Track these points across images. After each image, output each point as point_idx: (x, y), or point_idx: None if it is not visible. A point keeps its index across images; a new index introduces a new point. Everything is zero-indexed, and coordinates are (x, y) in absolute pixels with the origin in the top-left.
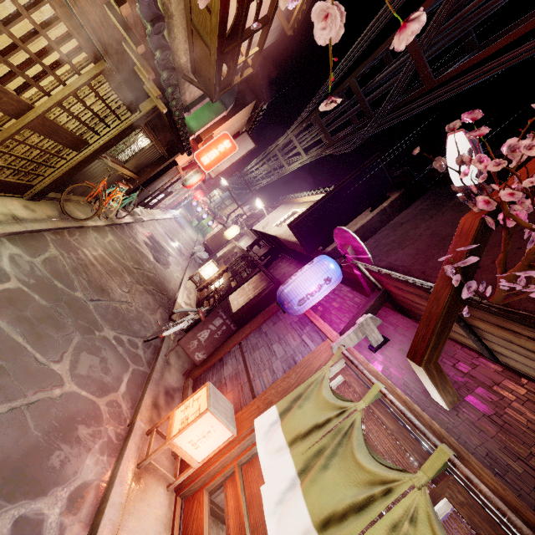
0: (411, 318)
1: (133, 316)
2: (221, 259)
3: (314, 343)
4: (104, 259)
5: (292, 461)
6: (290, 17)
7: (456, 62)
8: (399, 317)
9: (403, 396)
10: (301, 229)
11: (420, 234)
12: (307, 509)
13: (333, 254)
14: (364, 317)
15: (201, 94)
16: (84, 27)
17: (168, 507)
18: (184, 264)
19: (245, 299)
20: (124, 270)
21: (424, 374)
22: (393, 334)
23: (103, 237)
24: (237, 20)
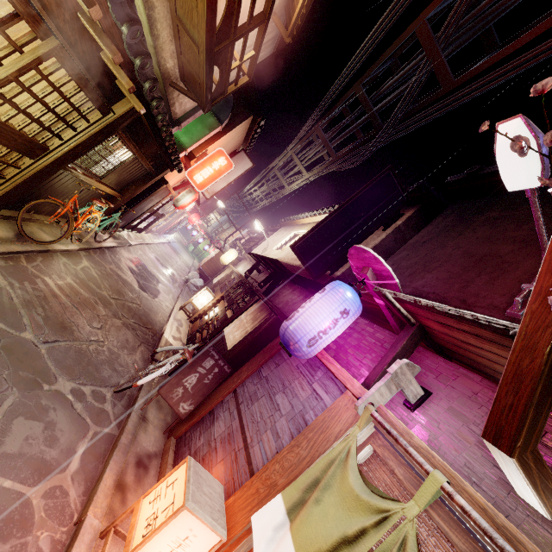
0: (452, 359)
1: (103, 358)
2: (217, 286)
3: (330, 396)
4: (72, 289)
5: None
6: (288, 24)
7: (474, 64)
8: (439, 360)
9: (478, 498)
10: (306, 251)
11: (450, 254)
12: None
13: (343, 279)
14: (398, 363)
15: (192, 107)
16: None
17: None
18: (176, 292)
19: (242, 333)
20: (98, 301)
21: (516, 468)
22: (435, 385)
23: (75, 263)
24: (229, 11)
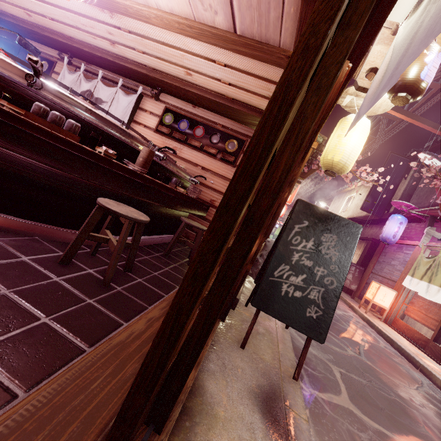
0: None
1: None
2: None
3: (411, 251)
4: None
5: (424, 282)
6: None
7: None
8: None
9: None
10: (369, 208)
11: None
12: (435, 286)
13: (395, 211)
14: (426, 229)
15: None
16: None
17: (385, 325)
18: None
19: (357, 256)
20: None
21: None
22: None
23: None
24: None
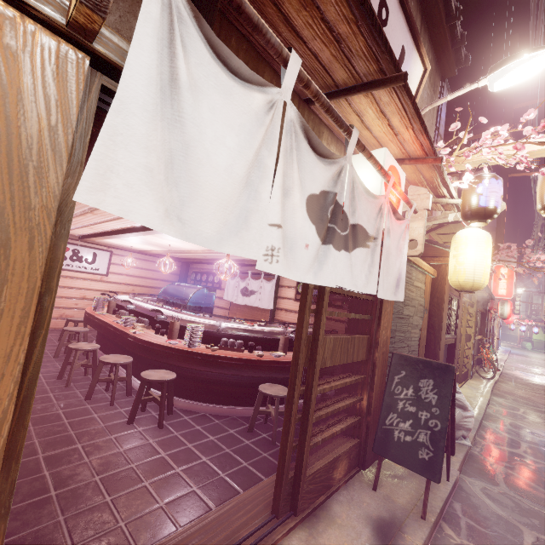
0: None
1: None
2: None
3: None
4: (528, 393)
5: None
6: None
7: None
8: None
9: None
10: None
11: None
12: None
13: None
14: None
15: None
16: (463, 298)
17: None
18: None
19: None
20: None
21: None
22: None
23: (508, 384)
24: None
